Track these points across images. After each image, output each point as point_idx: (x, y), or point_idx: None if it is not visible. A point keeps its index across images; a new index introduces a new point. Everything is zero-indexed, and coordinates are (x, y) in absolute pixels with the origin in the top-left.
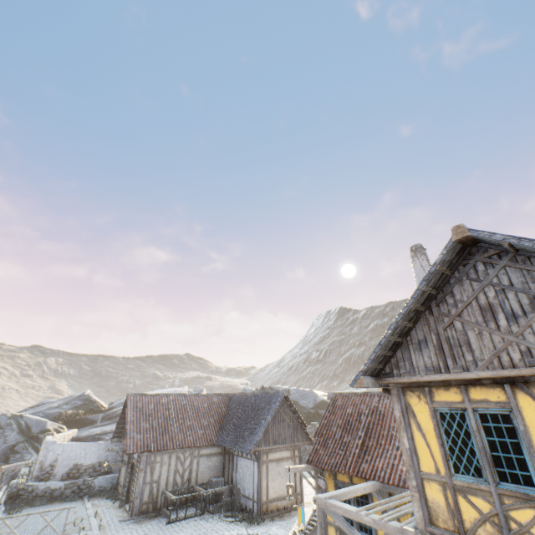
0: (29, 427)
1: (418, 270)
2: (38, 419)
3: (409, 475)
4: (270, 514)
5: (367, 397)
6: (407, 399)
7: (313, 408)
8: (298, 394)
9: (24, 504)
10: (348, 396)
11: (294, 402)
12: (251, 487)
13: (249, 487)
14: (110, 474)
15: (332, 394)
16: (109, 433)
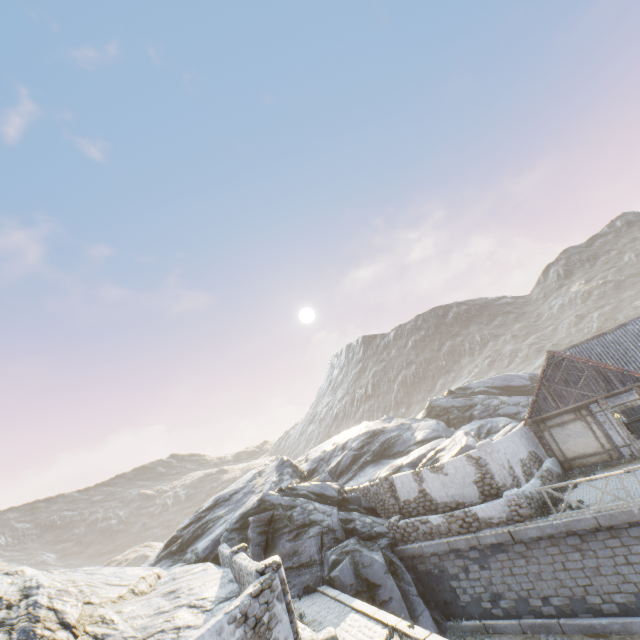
0: (320, 494)
1: None
2: (313, 484)
3: None
4: None
5: None
6: None
7: (531, 383)
8: (499, 381)
9: (547, 509)
10: None
11: (504, 387)
12: None
13: None
14: (542, 462)
15: None
16: (400, 469)
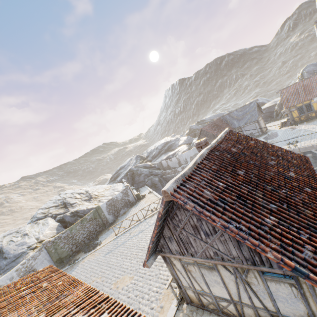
0: (145, 166)
1: None
2: (143, 164)
3: None
4: (264, 132)
5: (296, 84)
6: None
7: None
8: (216, 117)
9: None
10: (287, 88)
11: None
12: (255, 130)
13: (254, 131)
14: None
15: (278, 91)
16: (169, 156)
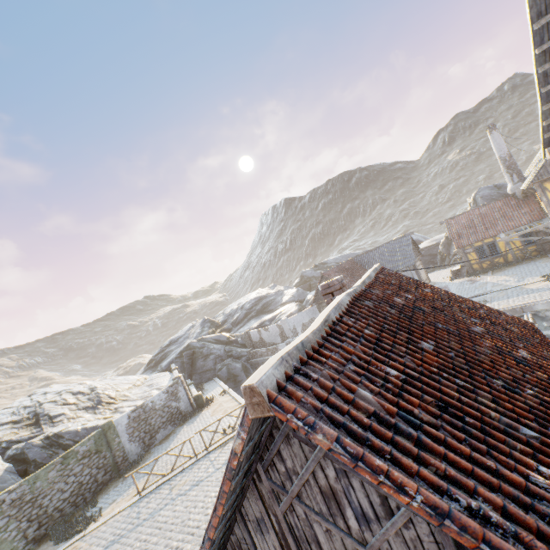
0: (218, 340)
1: (495, 138)
2: (215, 335)
3: (546, 208)
4: None
5: (470, 212)
6: (543, 186)
7: None
8: (345, 259)
9: None
10: (456, 217)
11: None
12: None
13: None
14: None
15: (443, 221)
16: (264, 322)
